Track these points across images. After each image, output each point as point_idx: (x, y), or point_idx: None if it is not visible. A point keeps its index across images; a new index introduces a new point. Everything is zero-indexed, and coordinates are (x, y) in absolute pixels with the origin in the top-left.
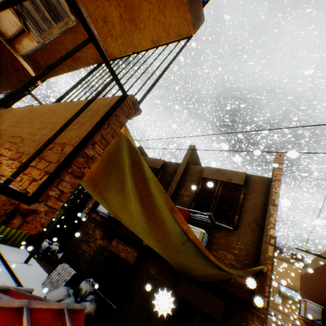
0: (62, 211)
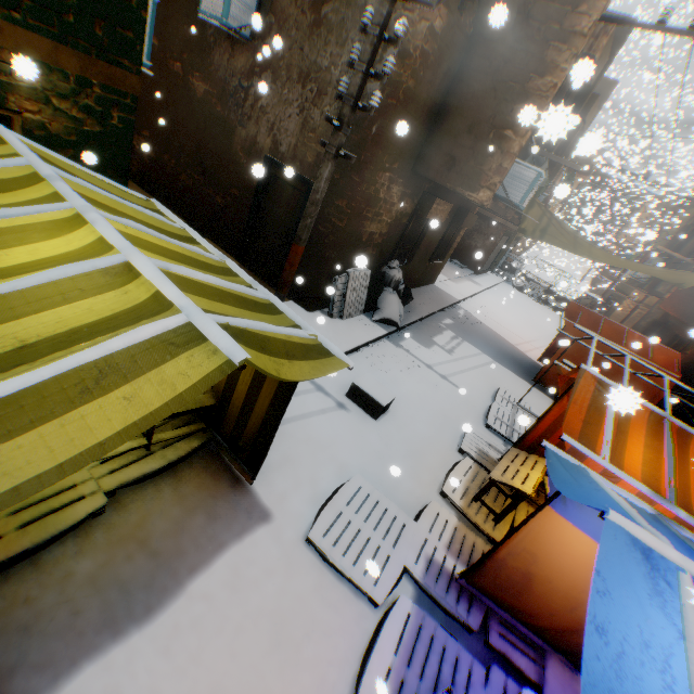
0: (71, 64)
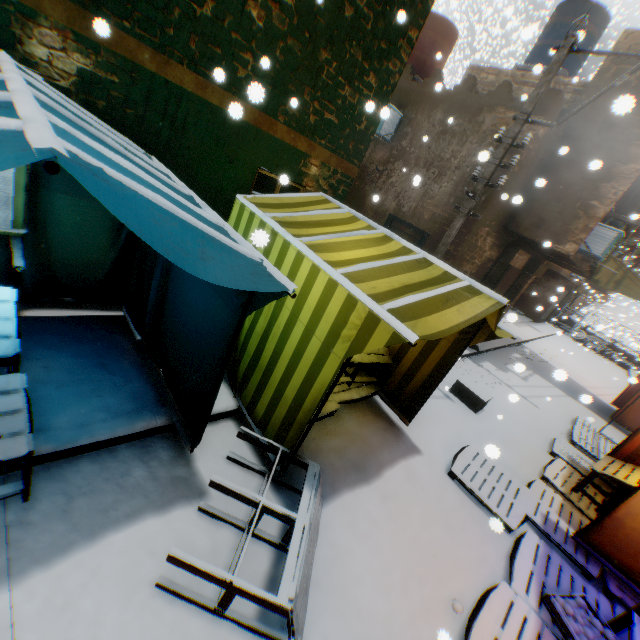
0: (334, 162)
